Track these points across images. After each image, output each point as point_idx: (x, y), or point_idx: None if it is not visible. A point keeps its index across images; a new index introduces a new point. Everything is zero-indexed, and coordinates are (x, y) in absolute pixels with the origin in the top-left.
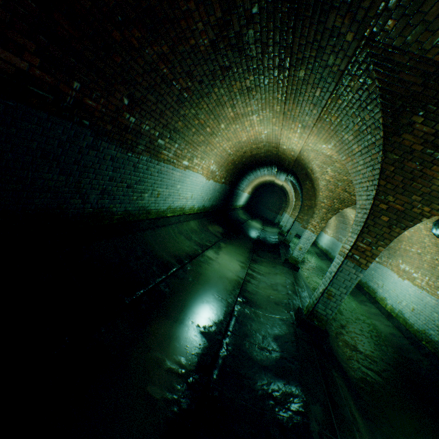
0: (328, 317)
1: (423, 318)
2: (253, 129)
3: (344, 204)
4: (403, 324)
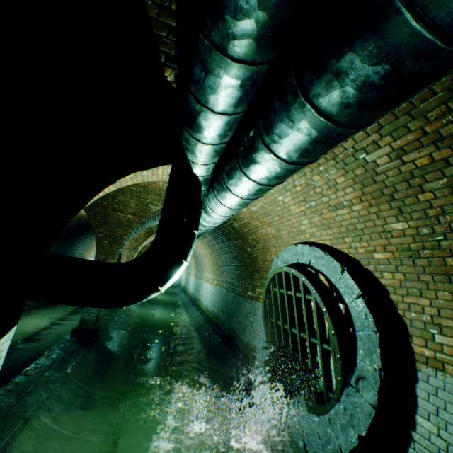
0: (93, 319)
1: (212, 303)
2: None
3: (139, 241)
4: (208, 313)
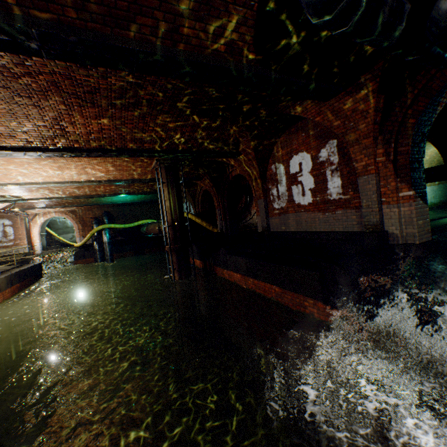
0: None
1: None
2: (426, 153)
3: None
4: None
